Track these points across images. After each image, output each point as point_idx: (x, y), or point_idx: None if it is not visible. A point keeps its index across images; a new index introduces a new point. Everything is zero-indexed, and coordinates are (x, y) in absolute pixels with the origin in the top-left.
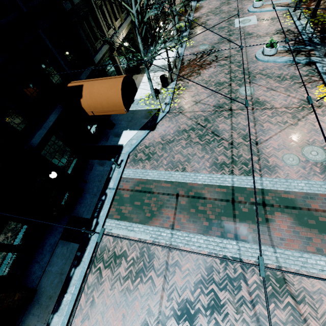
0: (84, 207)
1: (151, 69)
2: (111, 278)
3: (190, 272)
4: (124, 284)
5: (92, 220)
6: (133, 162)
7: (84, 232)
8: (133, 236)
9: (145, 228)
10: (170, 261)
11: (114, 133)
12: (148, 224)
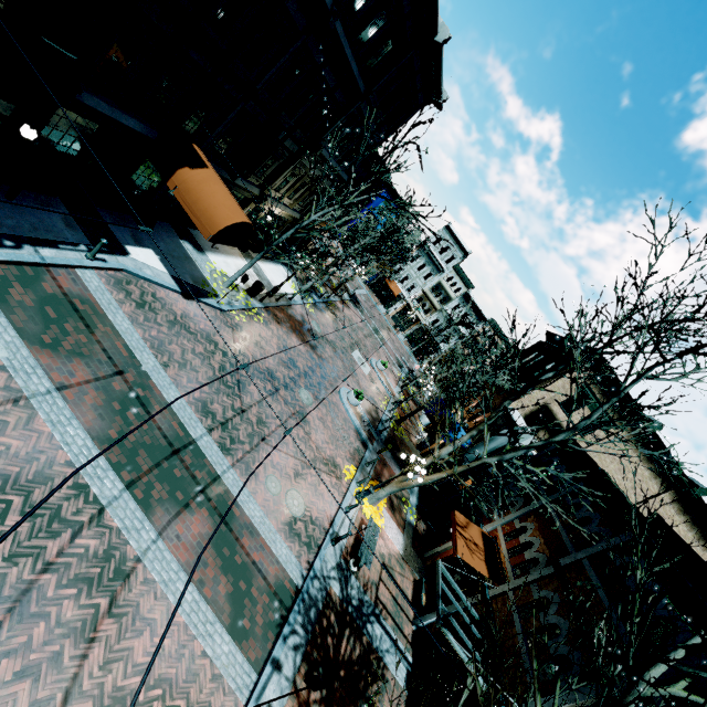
0: None
1: (256, 266)
2: None
3: (6, 453)
4: None
5: None
6: (114, 281)
7: None
8: None
9: (17, 343)
10: None
11: (136, 234)
12: (30, 346)
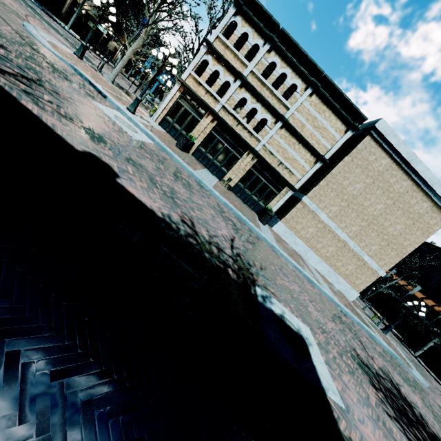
0: None
1: None
2: None
3: None
4: None
5: None
6: None
7: None
8: None
9: None
10: None
11: None
12: None
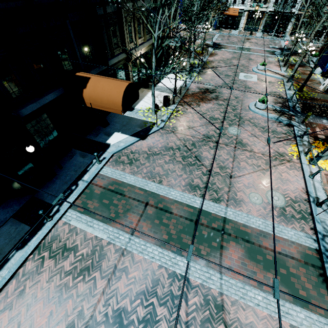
0: (50, 191)
1: (158, 88)
2: (52, 270)
3: (135, 281)
4: (63, 279)
5: (54, 207)
6: (114, 162)
7: (41, 216)
8: (90, 232)
9: (106, 227)
10: (119, 265)
11: (105, 132)
12: (110, 224)
